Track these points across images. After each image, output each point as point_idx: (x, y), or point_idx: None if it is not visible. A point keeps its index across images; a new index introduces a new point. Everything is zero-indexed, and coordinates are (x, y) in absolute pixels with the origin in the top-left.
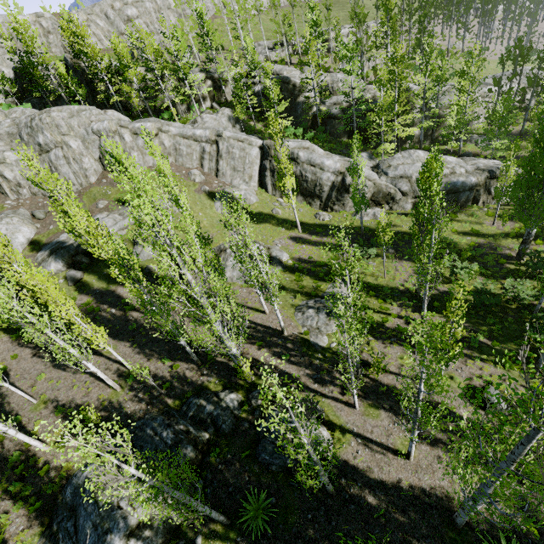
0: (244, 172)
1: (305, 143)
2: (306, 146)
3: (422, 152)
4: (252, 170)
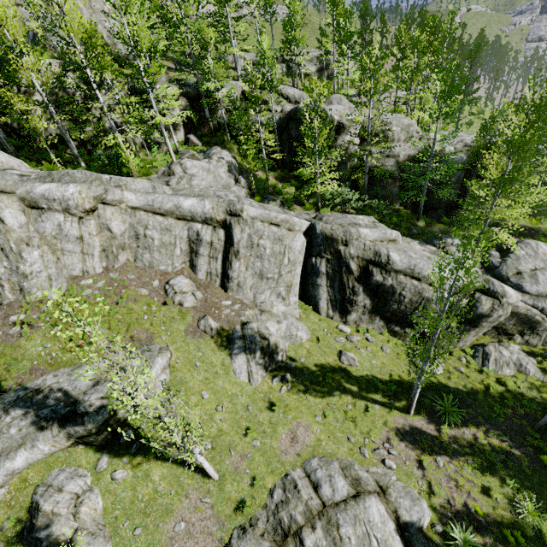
0: (279, 279)
1: (390, 231)
2: (392, 237)
3: (546, 246)
4: (293, 275)
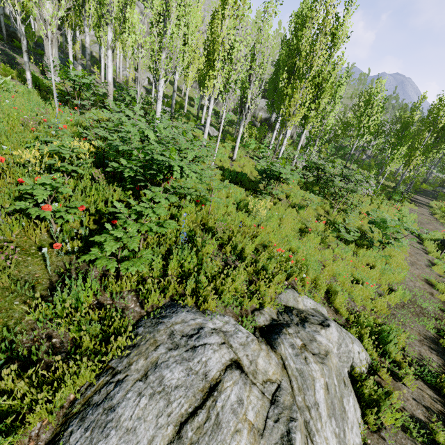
0: None
1: None
2: None
3: None
4: None
